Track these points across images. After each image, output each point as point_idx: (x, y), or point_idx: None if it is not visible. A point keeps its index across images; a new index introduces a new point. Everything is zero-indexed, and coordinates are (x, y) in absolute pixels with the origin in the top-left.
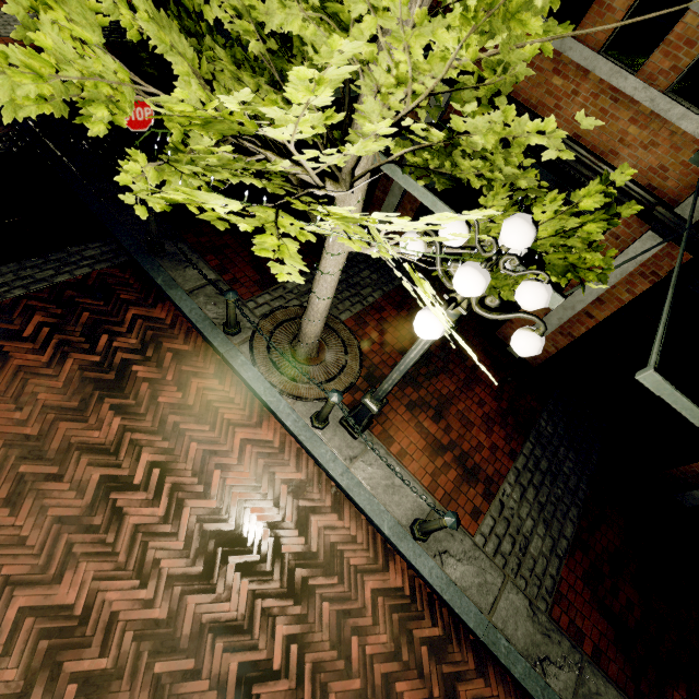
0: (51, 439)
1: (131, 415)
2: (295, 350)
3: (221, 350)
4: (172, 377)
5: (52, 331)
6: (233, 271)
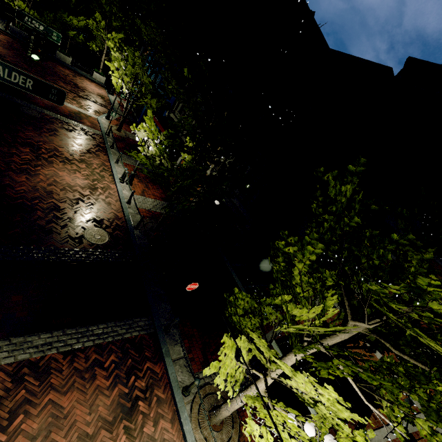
0: (96, 440)
1: (130, 436)
2: (210, 416)
3: (178, 404)
4: (153, 414)
5: (115, 366)
6: (193, 352)
